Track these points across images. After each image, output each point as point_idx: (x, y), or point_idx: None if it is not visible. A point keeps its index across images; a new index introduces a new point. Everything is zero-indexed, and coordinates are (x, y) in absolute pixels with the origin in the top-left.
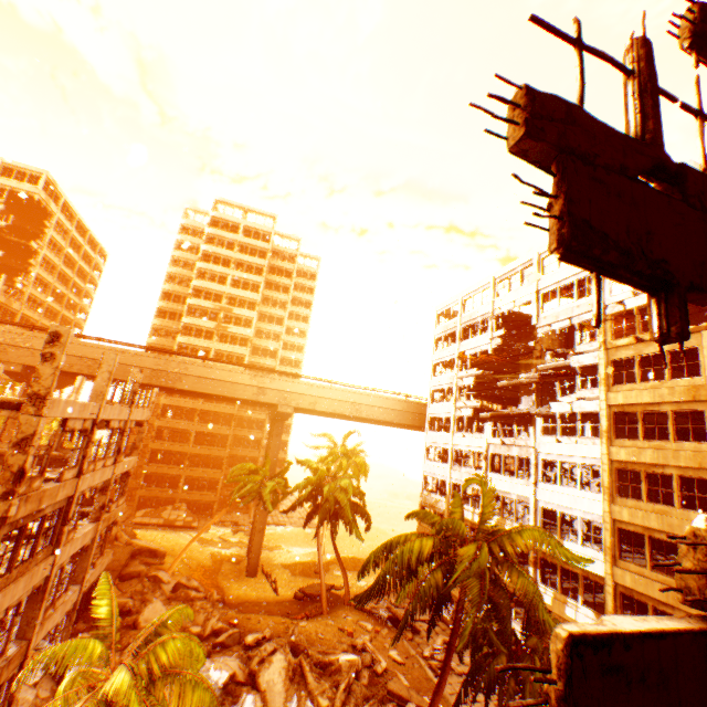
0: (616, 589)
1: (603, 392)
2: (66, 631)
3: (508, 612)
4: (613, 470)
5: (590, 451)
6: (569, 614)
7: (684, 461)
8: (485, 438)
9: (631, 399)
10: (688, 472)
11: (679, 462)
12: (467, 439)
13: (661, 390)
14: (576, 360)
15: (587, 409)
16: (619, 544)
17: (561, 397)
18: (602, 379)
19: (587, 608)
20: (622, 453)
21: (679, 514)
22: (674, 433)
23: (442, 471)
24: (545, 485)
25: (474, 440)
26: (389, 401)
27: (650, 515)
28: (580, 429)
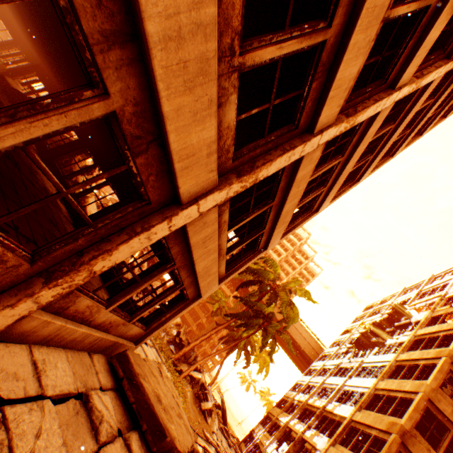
0: (350, 424)
1: (415, 329)
2: (144, 257)
3: (271, 303)
4: (394, 365)
5: (389, 357)
6: (314, 439)
7: (430, 354)
8: (342, 359)
9: (426, 330)
10: (429, 361)
11: (427, 355)
12: (333, 360)
13: (443, 324)
14: (414, 317)
15: (403, 339)
16: (369, 402)
17: (395, 336)
18: (419, 323)
19: (326, 436)
20: (403, 355)
21: (410, 381)
22: (436, 345)
23: (307, 378)
24: (354, 378)
25: (336, 360)
26: (305, 331)
27: (394, 382)
28: (393, 350)
